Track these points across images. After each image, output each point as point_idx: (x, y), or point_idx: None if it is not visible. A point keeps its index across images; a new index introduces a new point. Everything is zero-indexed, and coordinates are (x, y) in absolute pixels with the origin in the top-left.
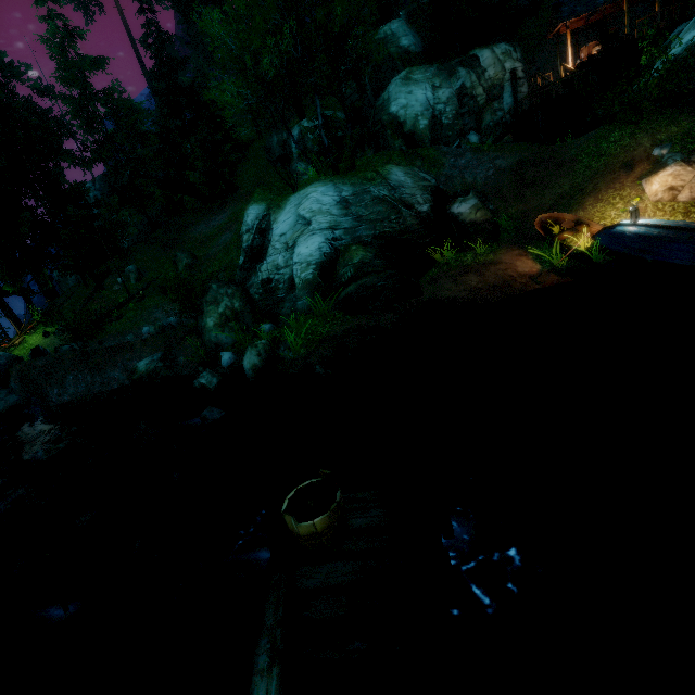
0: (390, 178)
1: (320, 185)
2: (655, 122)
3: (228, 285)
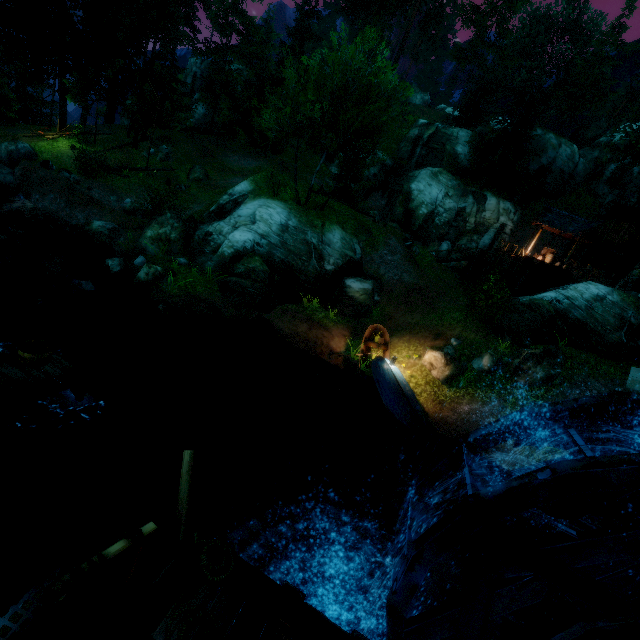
0: (327, 234)
1: (282, 206)
2: (473, 324)
3: (179, 220)
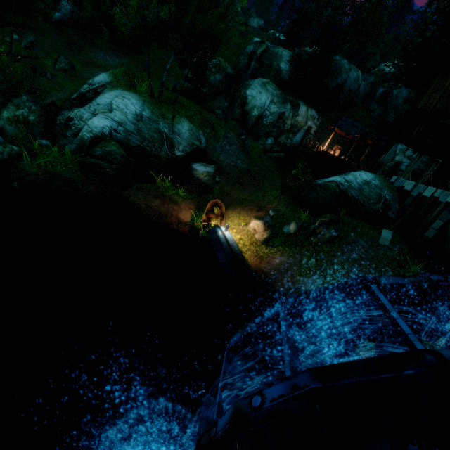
0: (176, 125)
1: (136, 98)
2: (285, 200)
3: (36, 103)
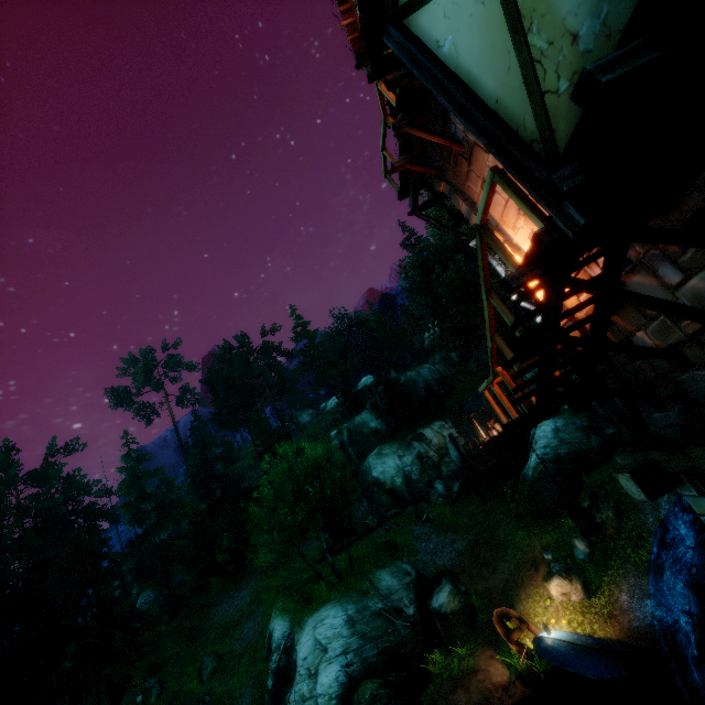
0: (381, 586)
1: (331, 606)
2: (537, 528)
3: None
